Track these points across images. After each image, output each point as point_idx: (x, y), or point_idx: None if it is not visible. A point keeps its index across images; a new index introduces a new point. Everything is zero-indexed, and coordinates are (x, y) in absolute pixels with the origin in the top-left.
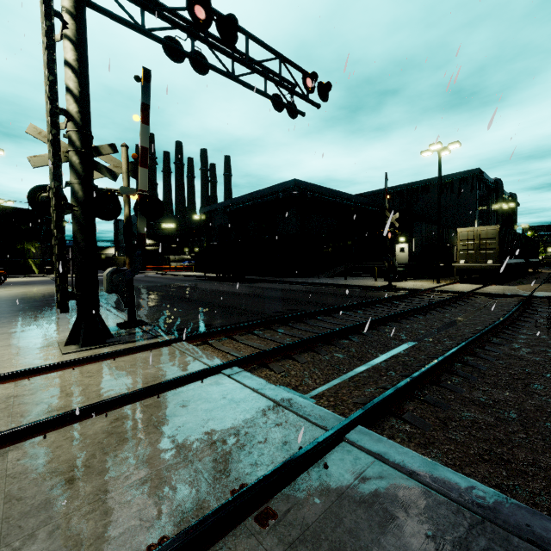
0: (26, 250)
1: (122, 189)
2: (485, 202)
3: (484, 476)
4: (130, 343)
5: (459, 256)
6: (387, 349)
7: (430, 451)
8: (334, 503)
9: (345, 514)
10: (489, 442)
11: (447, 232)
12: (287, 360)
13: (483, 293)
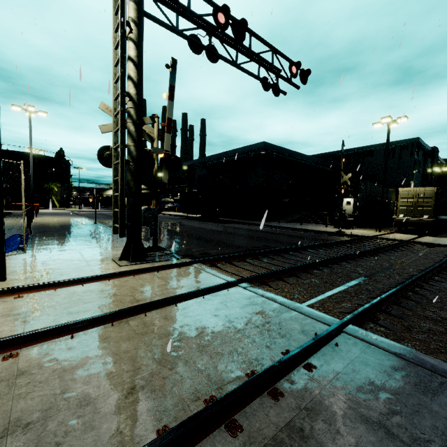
0: (50, 188)
1: (154, 149)
2: (421, 166)
3: (443, 360)
4: (161, 262)
5: (399, 211)
6: (351, 279)
7: (403, 344)
8: (349, 364)
9: (359, 370)
10: (443, 342)
11: (387, 190)
12: (279, 281)
13: (420, 242)
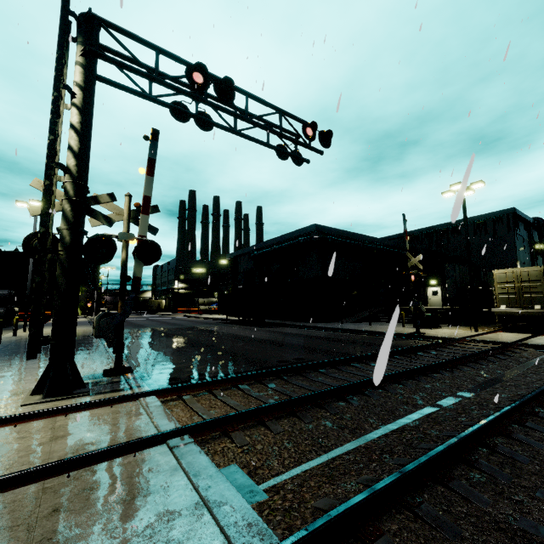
0: None
1: (121, 235)
2: (526, 242)
3: None
4: (98, 395)
5: (498, 301)
6: (393, 418)
7: None
8: None
9: None
10: None
11: (485, 275)
12: (260, 427)
13: (531, 344)
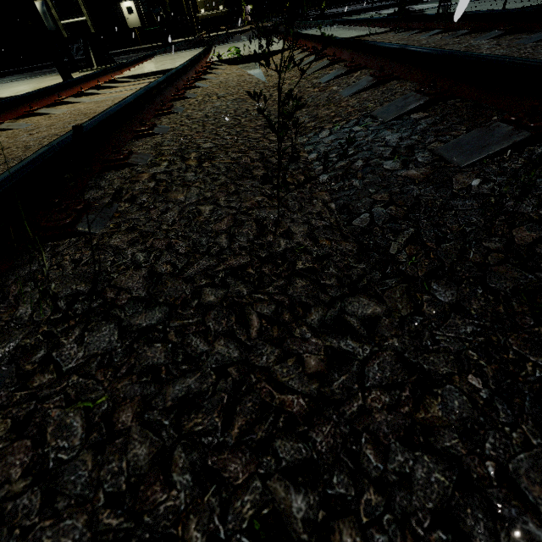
0: None
1: None
2: None
3: None
4: None
5: (199, 6)
6: None
7: None
8: None
9: None
10: None
11: None
12: None
13: (233, 32)
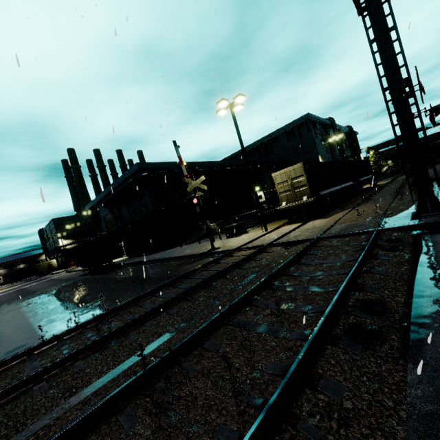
0: None
1: None
2: (325, 138)
3: None
4: None
5: (281, 199)
6: None
7: None
8: None
9: None
10: None
11: None
12: None
13: (280, 242)
